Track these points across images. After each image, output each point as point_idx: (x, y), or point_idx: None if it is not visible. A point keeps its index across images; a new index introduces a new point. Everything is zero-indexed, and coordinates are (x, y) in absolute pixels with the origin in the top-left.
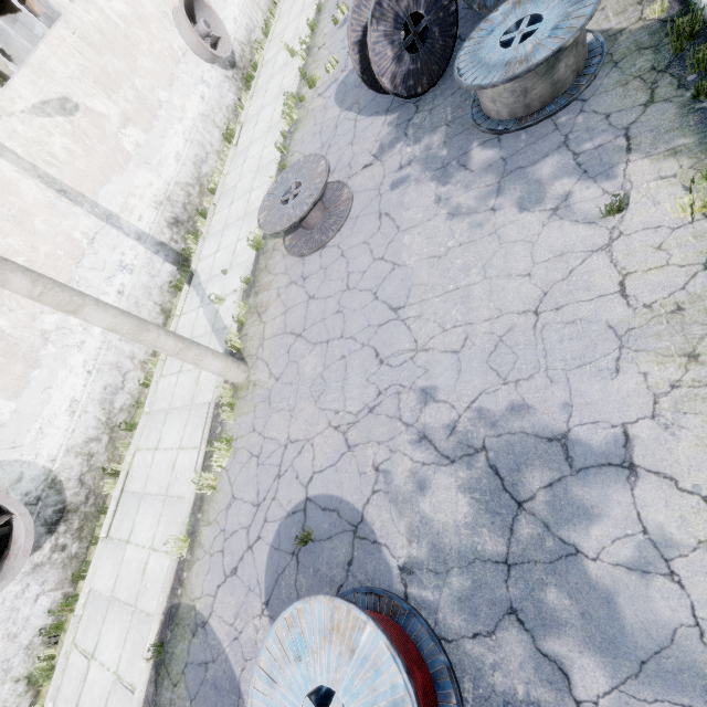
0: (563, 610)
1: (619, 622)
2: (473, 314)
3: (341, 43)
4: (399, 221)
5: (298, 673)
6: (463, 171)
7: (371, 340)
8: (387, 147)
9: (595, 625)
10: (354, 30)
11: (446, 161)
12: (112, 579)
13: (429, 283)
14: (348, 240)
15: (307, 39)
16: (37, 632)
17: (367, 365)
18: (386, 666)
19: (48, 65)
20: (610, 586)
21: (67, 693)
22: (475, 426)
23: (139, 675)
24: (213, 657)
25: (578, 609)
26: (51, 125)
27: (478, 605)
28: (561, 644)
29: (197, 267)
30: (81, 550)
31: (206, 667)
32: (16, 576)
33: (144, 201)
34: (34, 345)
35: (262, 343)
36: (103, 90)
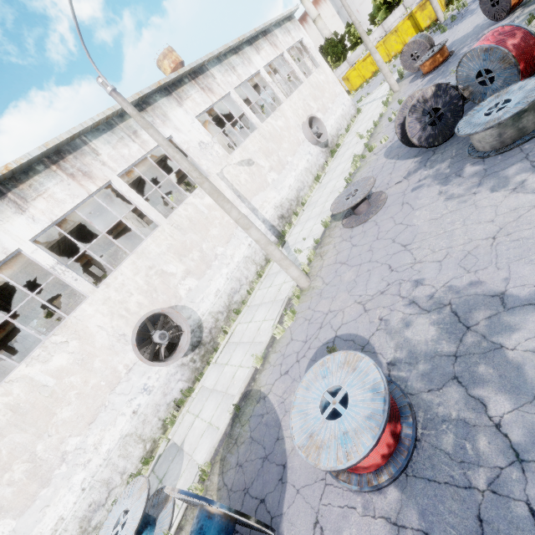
0: (488, 374)
1: (523, 377)
2: (453, 243)
3: (392, 129)
4: (414, 205)
5: (323, 382)
6: (458, 178)
7: (387, 261)
8: (412, 173)
9: (508, 380)
10: (398, 119)
11: (448, 175)
12: (214, 381)
13: (428, 231)
14: (381, 217)
15: (371, 130)
16: (173, 399)
17: (383, 272)
18: (372, 372)
19: (247, 147)
20: (520, 361)
21: (181, 432)
22: (446, 294)
23: (224, 419)
24: (267, 412)
25: (497, 373)
26: (242, 169)
27: (434, 376)
28: (484, 391)
29: (288, 239)
30: (200, 367)
31: (262, 416)
32: (178, 360)
33: (270, 205)
34: (211, 259)
35: (321, 269)
36: (265, 156)
